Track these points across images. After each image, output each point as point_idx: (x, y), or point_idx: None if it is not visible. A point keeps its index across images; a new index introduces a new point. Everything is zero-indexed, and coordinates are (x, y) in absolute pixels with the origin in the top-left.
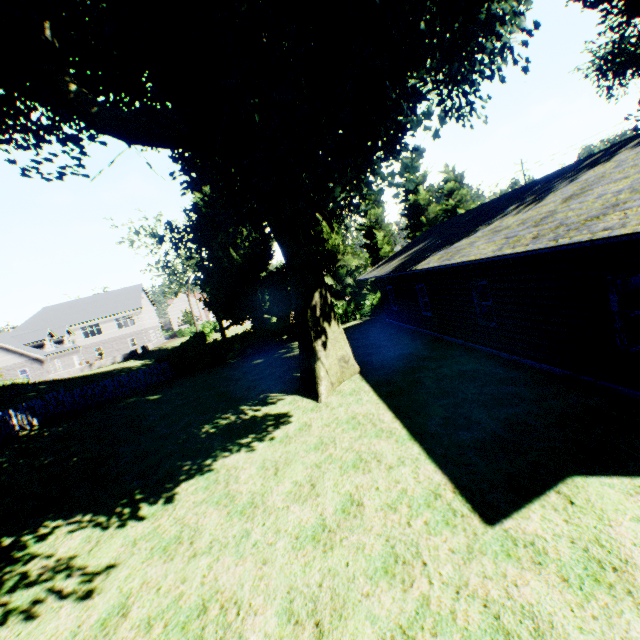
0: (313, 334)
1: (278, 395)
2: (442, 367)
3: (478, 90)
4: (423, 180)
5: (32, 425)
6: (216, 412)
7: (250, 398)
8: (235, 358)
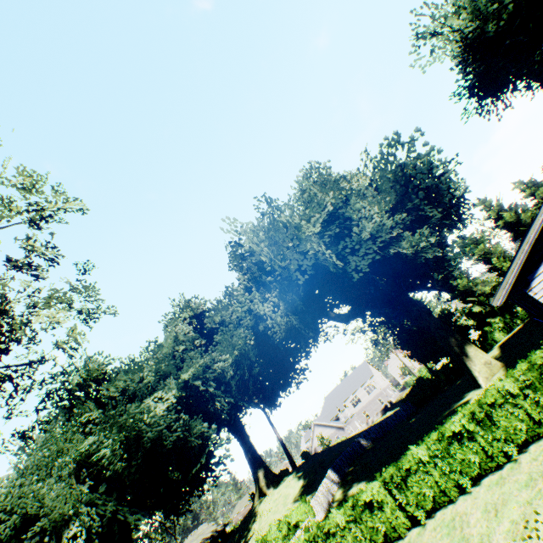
0: (460, 357)
1: (466, 393)
2: (538, 347)
3: (463, 213)
4: (499, 207)
5: (369, 444)
6: (441, 412)
7: (454, 400)
8: (445, 385)
